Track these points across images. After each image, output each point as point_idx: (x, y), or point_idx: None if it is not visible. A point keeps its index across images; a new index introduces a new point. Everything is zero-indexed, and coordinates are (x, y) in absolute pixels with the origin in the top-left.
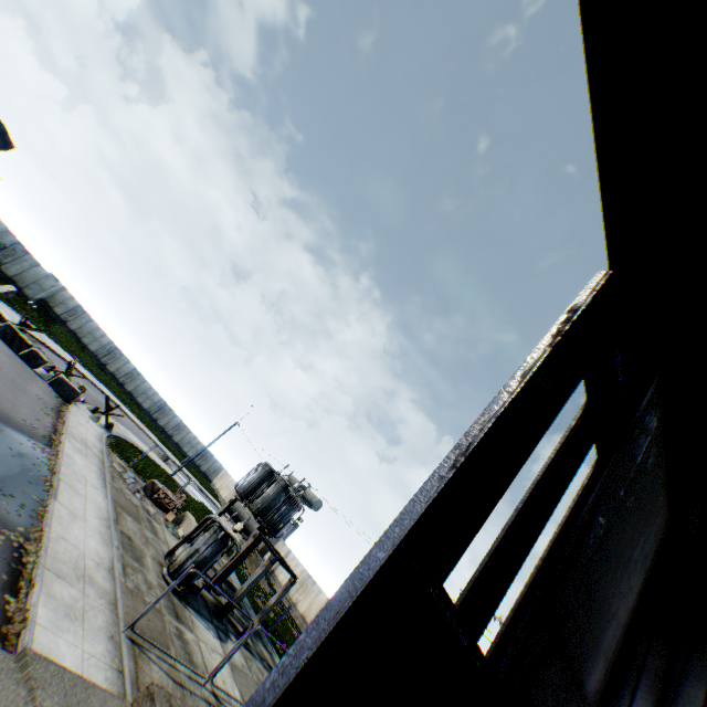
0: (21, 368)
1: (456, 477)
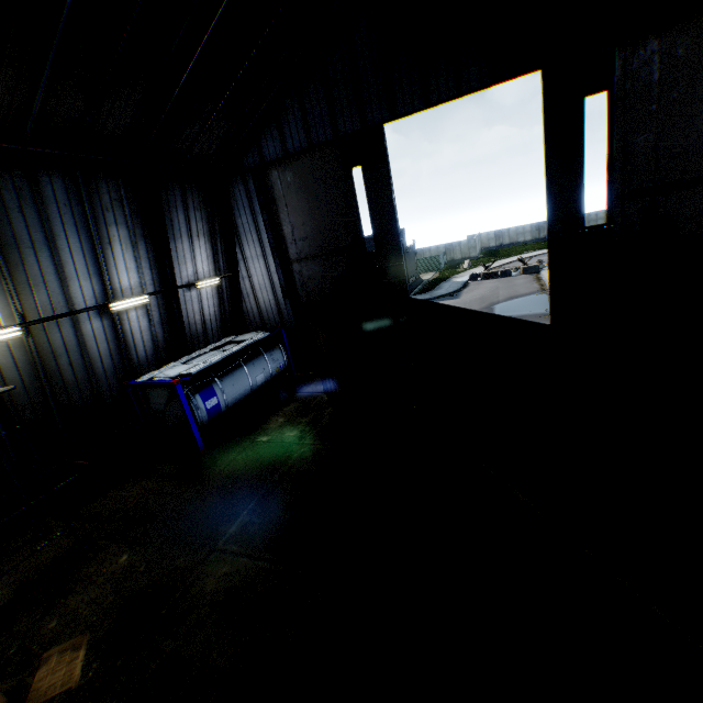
0: (505, 281)
1: (551, 210)
